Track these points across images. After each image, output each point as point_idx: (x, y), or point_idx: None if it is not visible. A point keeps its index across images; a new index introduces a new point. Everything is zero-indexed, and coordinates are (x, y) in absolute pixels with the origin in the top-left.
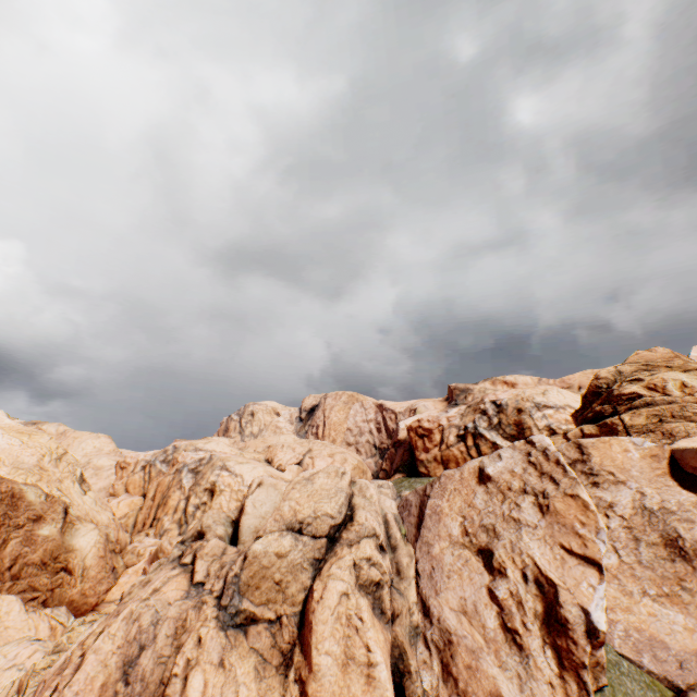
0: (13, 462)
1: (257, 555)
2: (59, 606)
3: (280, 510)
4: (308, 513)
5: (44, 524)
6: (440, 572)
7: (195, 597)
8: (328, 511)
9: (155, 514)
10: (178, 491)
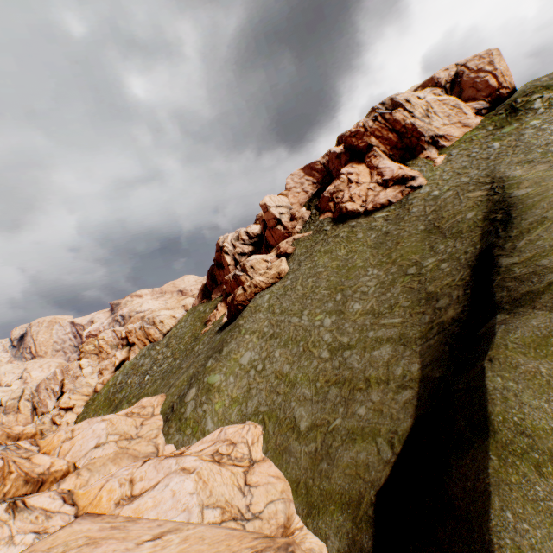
0: None
1: (8, 405)
2: None
3: (11, 398)
4: (16, 396)
5: None
6: (42, 393)
7: None
8: (19, 394)
9: None
10: None
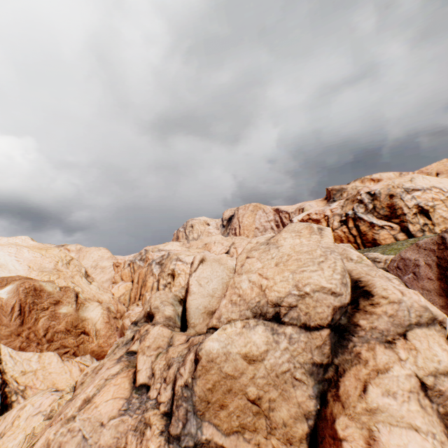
0: (39, 268)
1: (213, 359)
2: (85, 355)
3: (236, 288)
4: (286, 290)
5: (62, 306)
6: None
7: (136, 411)
8: (322, 284)
9: (140, 292)
10: (151, 277)
